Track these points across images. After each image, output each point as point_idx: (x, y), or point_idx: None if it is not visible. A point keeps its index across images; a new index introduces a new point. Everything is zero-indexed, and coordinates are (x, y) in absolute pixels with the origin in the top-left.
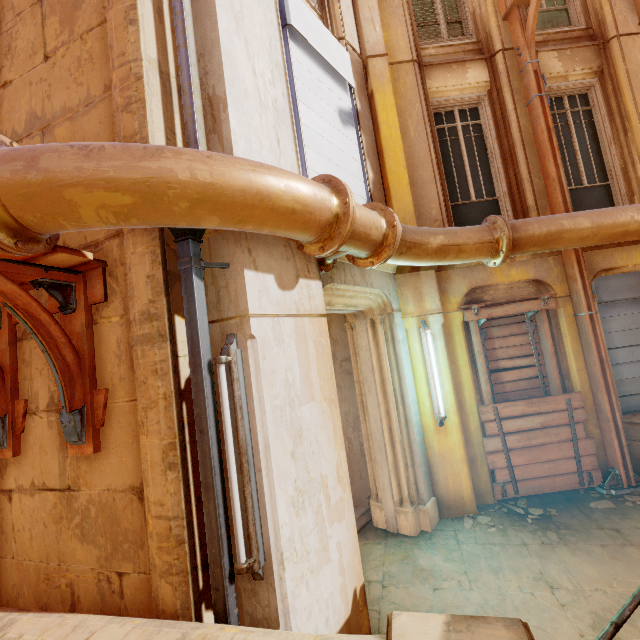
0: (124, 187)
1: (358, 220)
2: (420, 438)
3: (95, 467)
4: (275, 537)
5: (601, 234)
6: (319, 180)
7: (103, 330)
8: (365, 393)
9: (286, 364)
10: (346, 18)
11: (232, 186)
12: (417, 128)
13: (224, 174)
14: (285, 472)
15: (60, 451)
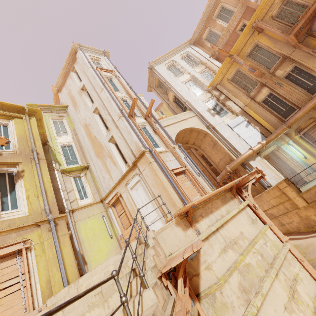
0: (237, 164)
1: (256, 149)
2: (303, 163)
3: None
4: (269, 183)
5: (306, 112)
6: (249, 149)
7: (241, 174)
8: (286, 161)
9: (260, 168)
10: (235, 108)
11: (243, 159)
12: (260, 111)
13: (242, 158)
14: (267, 177)
15: None
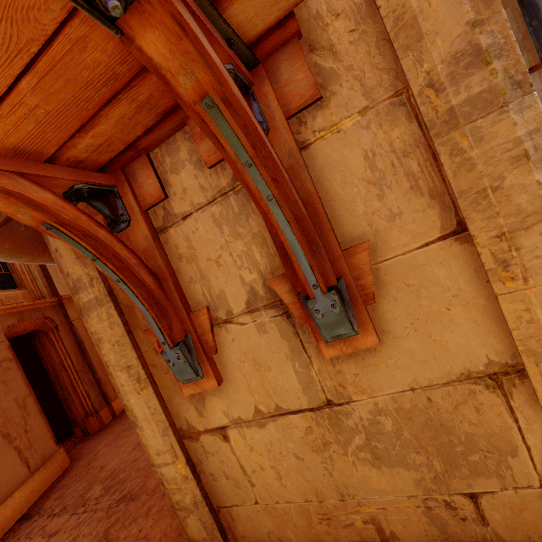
0: None
1: None
2: None
3: (373, 364)
4: None
5: None
6: None
7: (326, 152)
8: None
9: None
10: None
11: None
12: None
13: None
14: None
15: (294, 359)
